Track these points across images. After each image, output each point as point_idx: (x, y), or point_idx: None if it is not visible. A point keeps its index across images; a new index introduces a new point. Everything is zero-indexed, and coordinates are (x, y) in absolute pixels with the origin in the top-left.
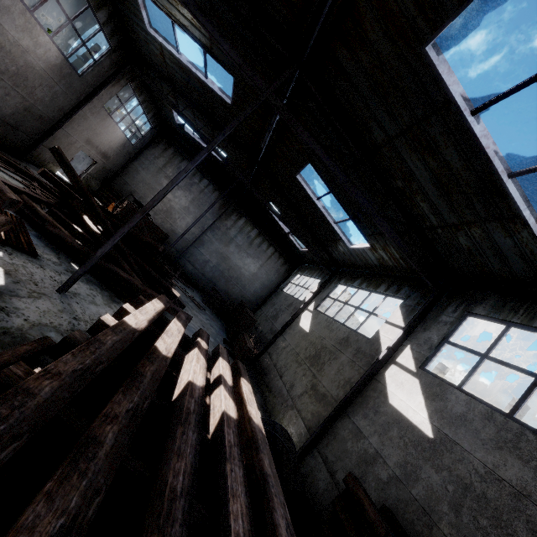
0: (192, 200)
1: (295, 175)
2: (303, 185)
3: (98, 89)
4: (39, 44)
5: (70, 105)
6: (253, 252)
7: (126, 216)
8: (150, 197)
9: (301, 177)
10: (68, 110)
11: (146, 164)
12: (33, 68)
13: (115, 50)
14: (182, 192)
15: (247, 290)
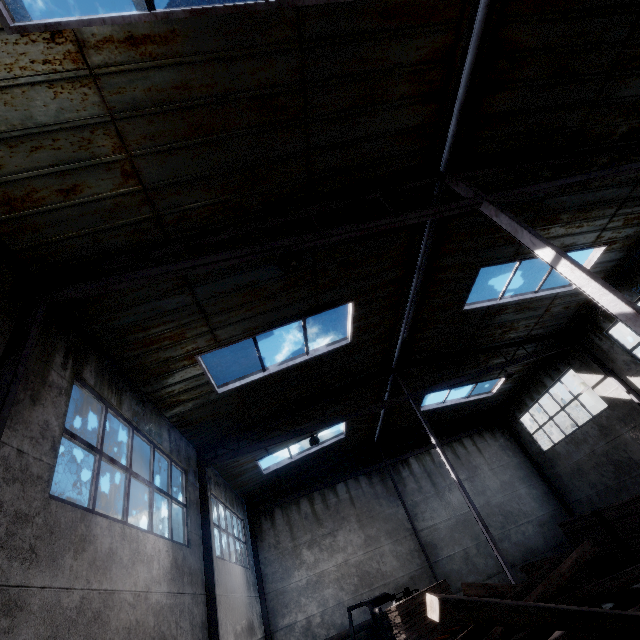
0: (359, 523)
1: (461, 310)
2: (477, 307)
3: (206, 537)
4: (149, 558)
5: (202, 607)
6: (465, 469)
7: (417, 634)
8: (328, 596)
9: (465, 305)
10: (205, 618)
11: (277, 568)
12: (161, 608)
13: (187, 470)
14: (341, 533)
15: (530, 512)
